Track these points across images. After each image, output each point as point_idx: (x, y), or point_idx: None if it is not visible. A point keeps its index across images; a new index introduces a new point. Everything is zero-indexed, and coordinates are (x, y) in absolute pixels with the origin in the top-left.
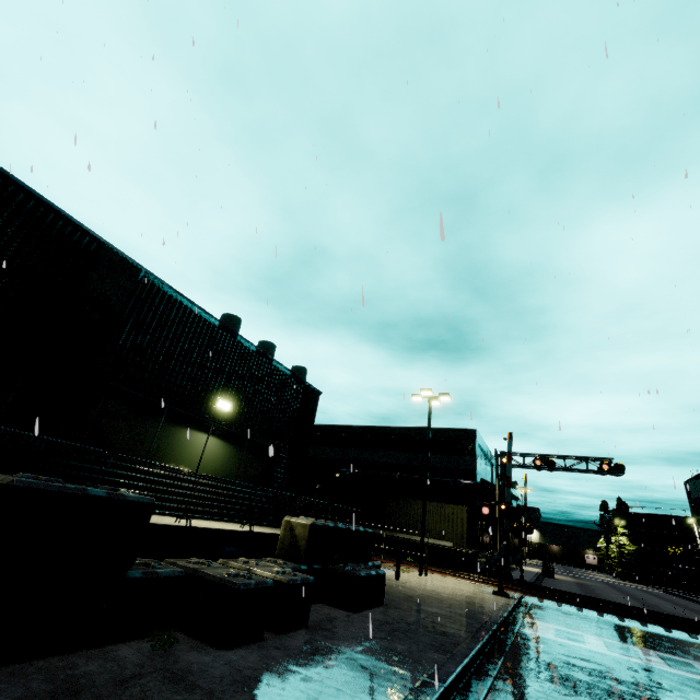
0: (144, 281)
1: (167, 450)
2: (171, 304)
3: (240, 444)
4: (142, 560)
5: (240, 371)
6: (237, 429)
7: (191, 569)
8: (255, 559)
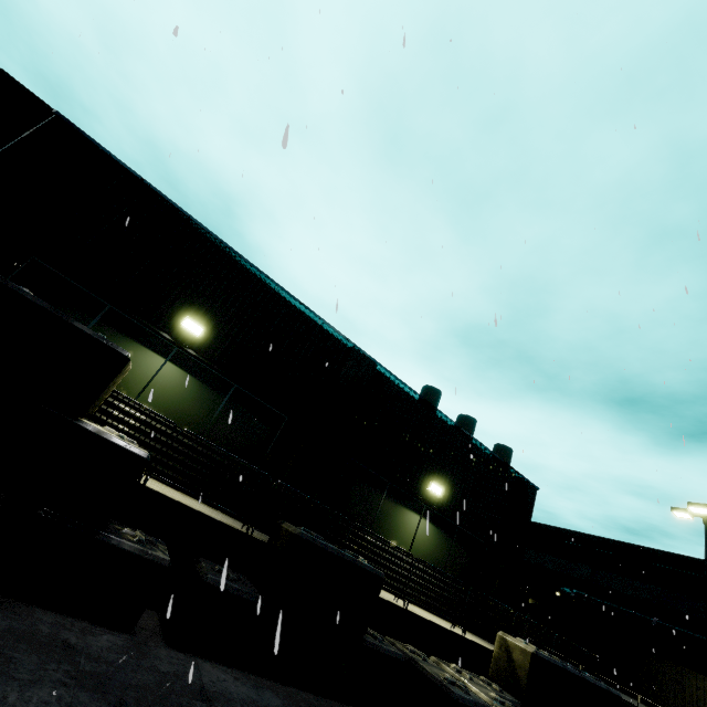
0: (378, 373)
1: (386, 524)
2: (395, 392)
3: (449, 532)
4: (370, 630)
5: (450, 455)
6: (447, 515)
7: (409, 656)
8: (466, 671)
